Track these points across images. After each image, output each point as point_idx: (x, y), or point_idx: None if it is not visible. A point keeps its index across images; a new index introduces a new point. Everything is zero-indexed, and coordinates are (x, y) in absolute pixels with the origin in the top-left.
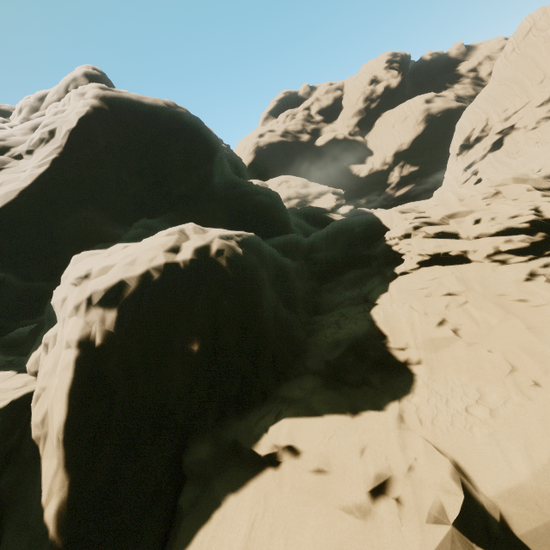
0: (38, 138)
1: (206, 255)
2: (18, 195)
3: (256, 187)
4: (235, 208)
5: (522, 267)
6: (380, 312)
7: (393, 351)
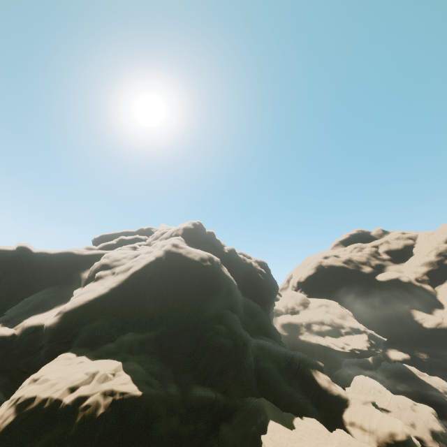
0: (124, 267)
1: (79, 405)
2: (84, 302)
3: (234, 328)
4: (202, 342)
5: None
6: None
7: None
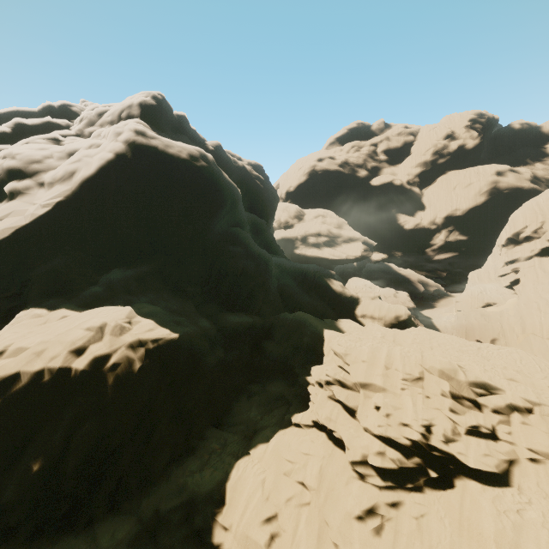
0: (60, 173)
1: (101, 367)
2: (12, 233)
3: (251, 248)
4: (217, 268)
5: (369, 496)
6: (241, 469)
7: (216, 526)
